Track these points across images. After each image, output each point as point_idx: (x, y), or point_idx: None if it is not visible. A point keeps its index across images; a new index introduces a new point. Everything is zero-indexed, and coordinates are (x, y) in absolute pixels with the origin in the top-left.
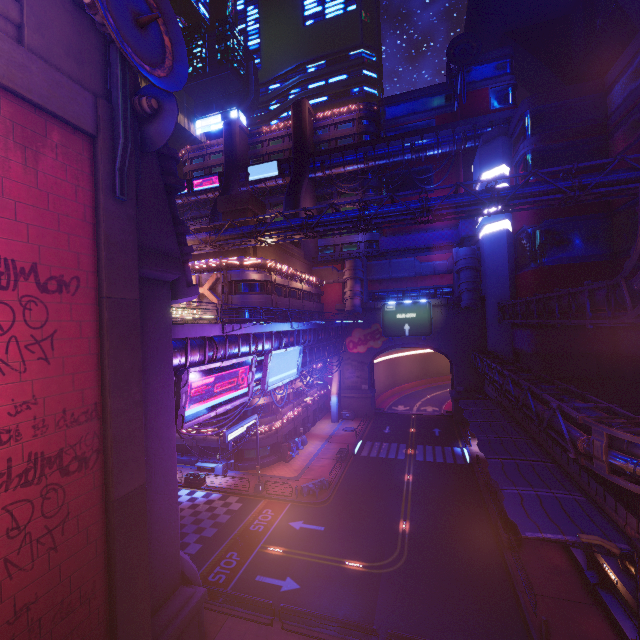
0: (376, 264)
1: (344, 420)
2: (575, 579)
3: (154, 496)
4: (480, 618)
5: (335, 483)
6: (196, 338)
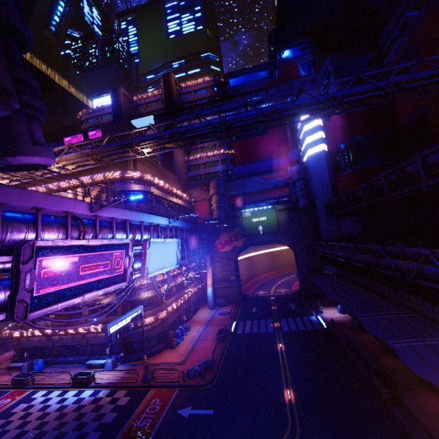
0: (233, 183)
1: (219, 306)
2: None
3: None
4: None
5: (218, 362)
6: (56, 215)
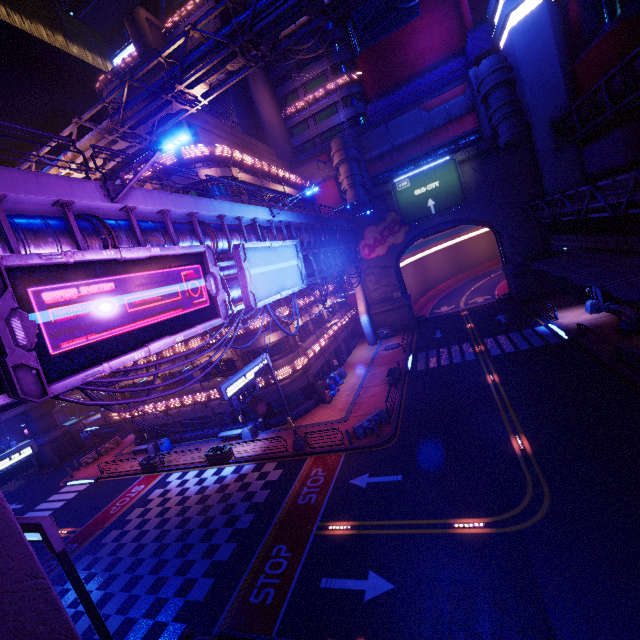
0: (370, 136)
1: (383, 340)
2: None
3: None
4: None
5: (396, 412)
6: (48, 216)
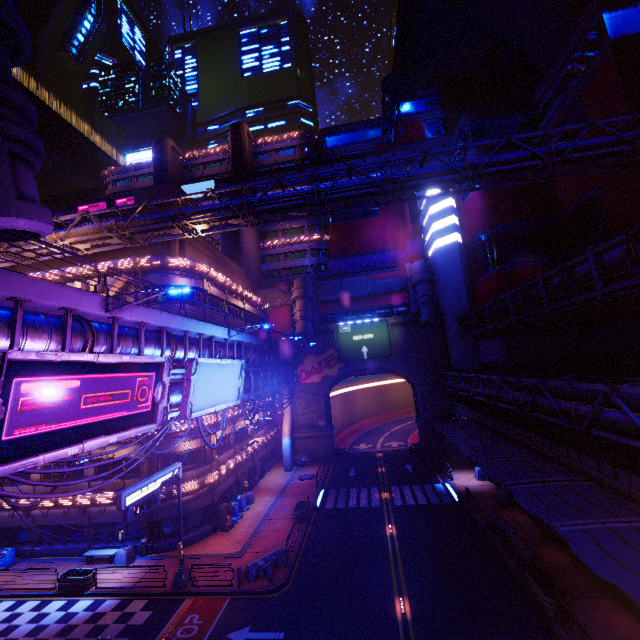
0: (327, 284)
1: (299, 467)
2: None
3: None
4: None
5: (295, 553)
6: (49, 313)
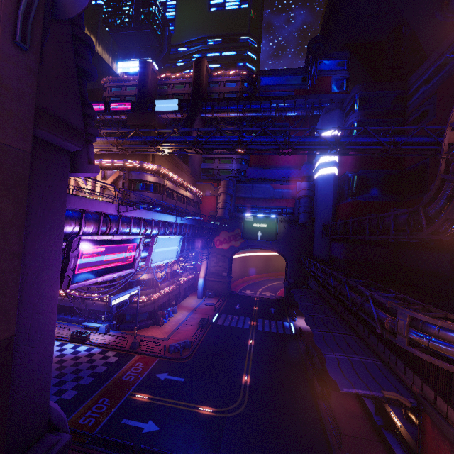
0: (243, 186)
1: (207, 297)
2: (366, 422)
3: (27, 349)
4: (300, 453)
5: (196, 344)
6: (92, 212)
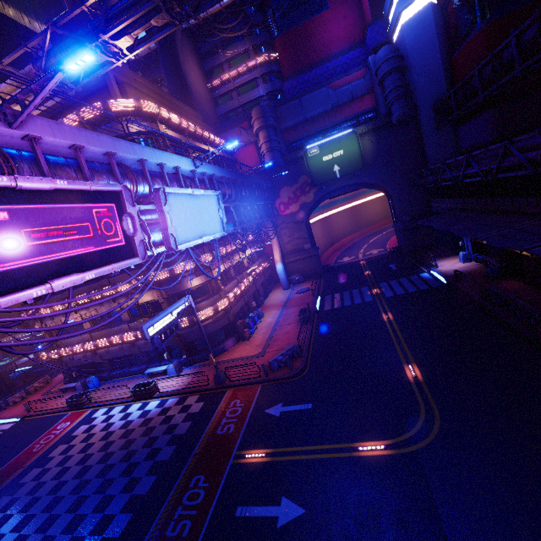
0: (286, 108)
1: (295, 285)
2: None
3: None
4: None
5: (307, 346)
6: None
